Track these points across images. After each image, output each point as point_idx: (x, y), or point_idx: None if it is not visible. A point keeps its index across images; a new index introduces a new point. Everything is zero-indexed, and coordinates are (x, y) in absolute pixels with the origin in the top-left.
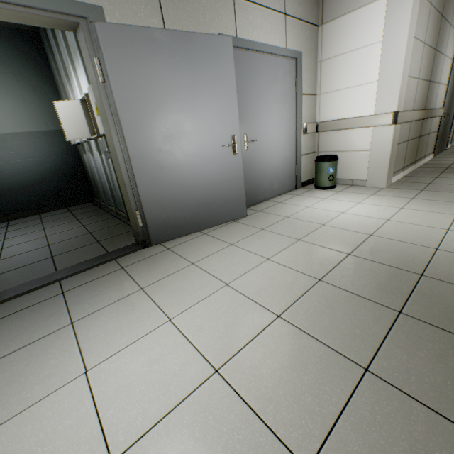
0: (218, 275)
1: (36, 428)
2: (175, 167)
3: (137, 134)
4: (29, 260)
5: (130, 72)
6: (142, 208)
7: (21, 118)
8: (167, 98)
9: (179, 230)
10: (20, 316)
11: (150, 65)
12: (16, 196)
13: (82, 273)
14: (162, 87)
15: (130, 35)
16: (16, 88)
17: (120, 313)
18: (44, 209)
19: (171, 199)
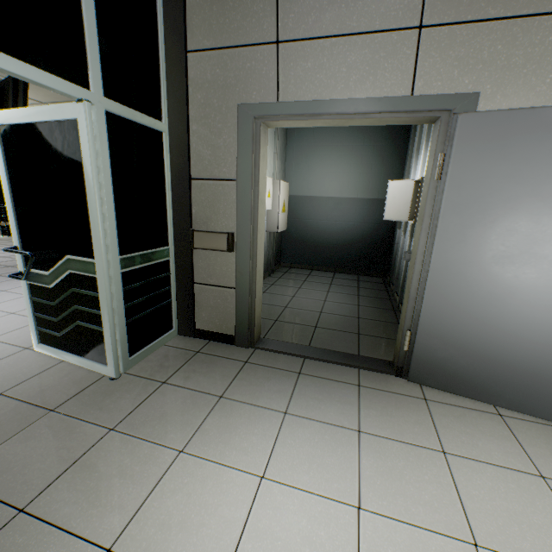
0: (471, 511)
1: (213, 489)
2: (493, 300)
3: (452, 244)
4: (300, 319)
5: (481, 168)
6: (416, 332)
7: (360, 186)
8: (528, 205)
9: (456, 384)
10: (265, 372)
11: (518, 159)
12: (326, 251)
13: (323, 363)
14: (527, 189)
15: (503, 122)
16: (369, 158)
17: (322, 441)
18: (339, 269)
19: (463, 339)
